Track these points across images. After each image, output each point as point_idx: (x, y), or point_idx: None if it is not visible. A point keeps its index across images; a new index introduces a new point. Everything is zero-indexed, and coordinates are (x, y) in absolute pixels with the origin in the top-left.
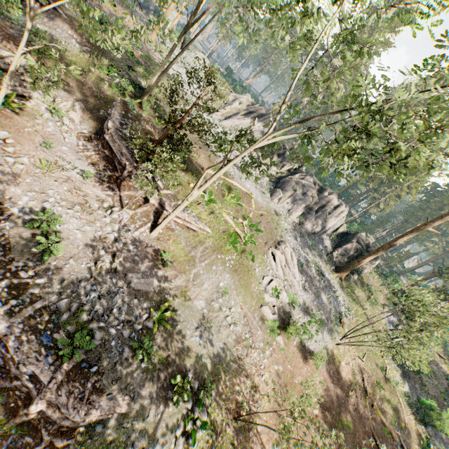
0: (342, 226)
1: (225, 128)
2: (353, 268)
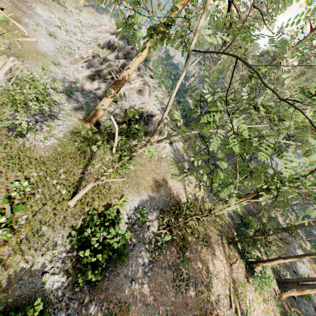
0: (140, 104)
1: (88, 37)
2: (94, 114)
